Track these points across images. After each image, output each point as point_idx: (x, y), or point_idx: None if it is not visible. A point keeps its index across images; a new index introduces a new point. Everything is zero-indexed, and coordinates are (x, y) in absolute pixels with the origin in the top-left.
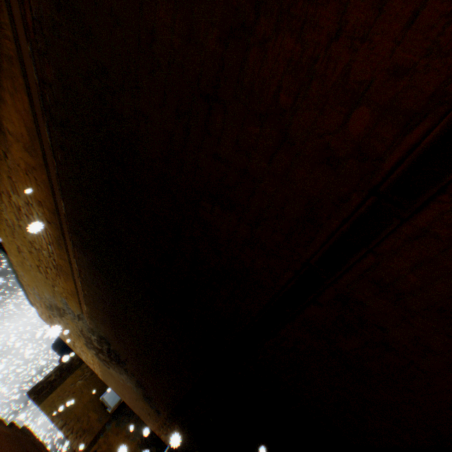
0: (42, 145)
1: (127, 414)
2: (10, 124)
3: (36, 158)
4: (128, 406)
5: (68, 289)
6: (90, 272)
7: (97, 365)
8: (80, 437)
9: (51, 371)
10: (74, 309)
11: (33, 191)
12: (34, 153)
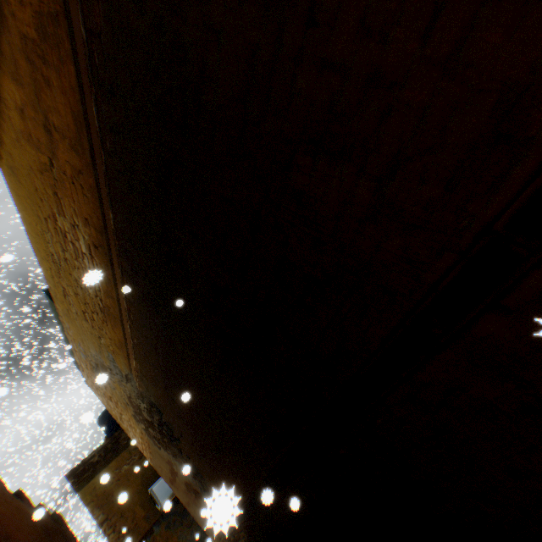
0: (89, 134)
1: (180, 514)
2: (56, 117)
3: (82, 157)
4: (181, 504)
5: (115, 339)
6: (141, 310)
7: (146, 444)
8: (123, 538)
9: (94, 450)
10: (121, 367)
11: (79, 206)
12: (80, 150)
